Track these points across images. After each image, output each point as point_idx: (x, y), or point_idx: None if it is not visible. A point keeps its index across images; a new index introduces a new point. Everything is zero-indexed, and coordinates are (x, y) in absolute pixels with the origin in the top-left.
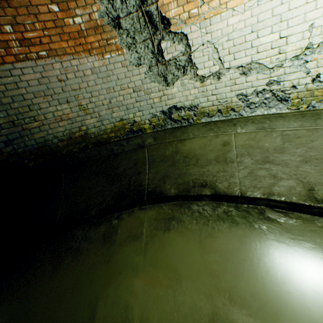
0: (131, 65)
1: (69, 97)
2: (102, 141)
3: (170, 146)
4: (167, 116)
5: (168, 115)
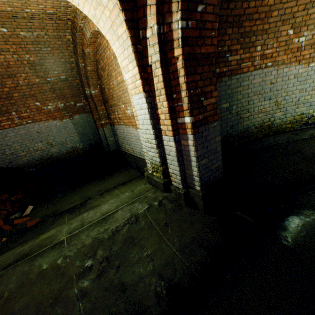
0: None
1: (271, 95)
2: (280, 130)
3: None
4: None
5: None
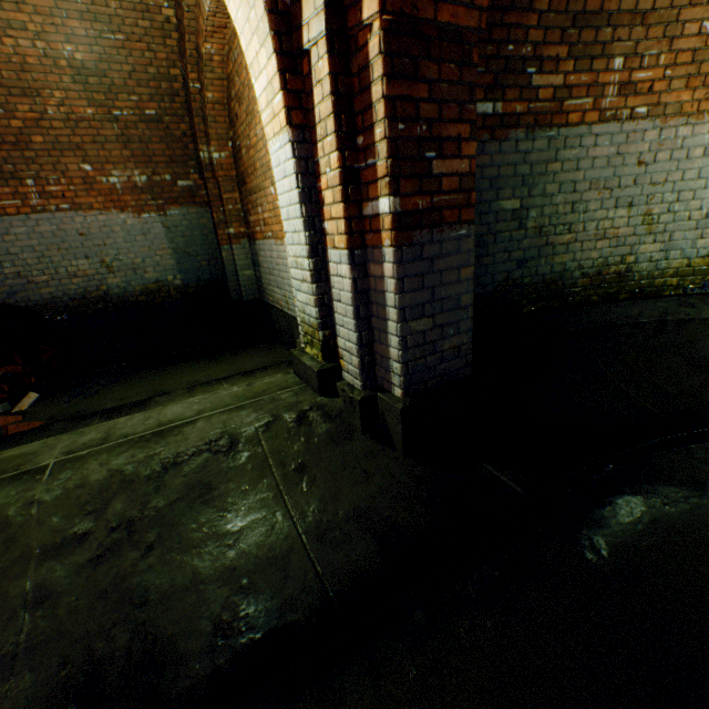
0: None
1: (636, 196)
2: (647, 290)
3: None
4: None
5: None
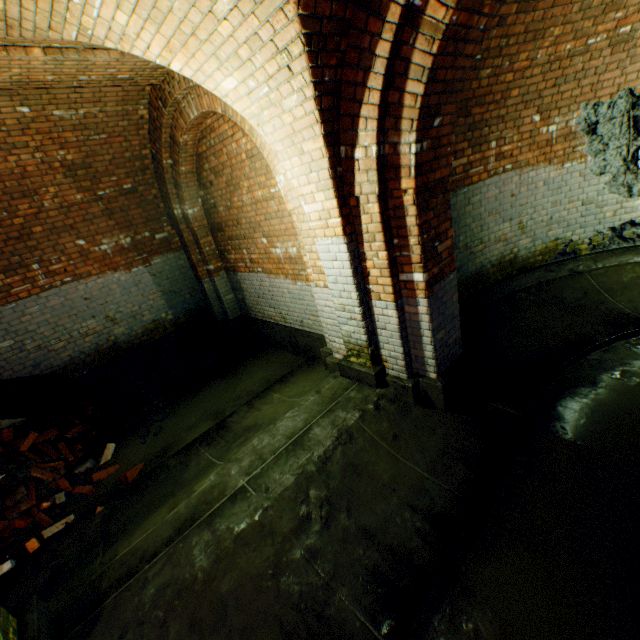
0: (590, 174)
1: (513, 214)
2: (526, 266)
3: (623, 271)
4: (615, 234)
5: (617, 233)
